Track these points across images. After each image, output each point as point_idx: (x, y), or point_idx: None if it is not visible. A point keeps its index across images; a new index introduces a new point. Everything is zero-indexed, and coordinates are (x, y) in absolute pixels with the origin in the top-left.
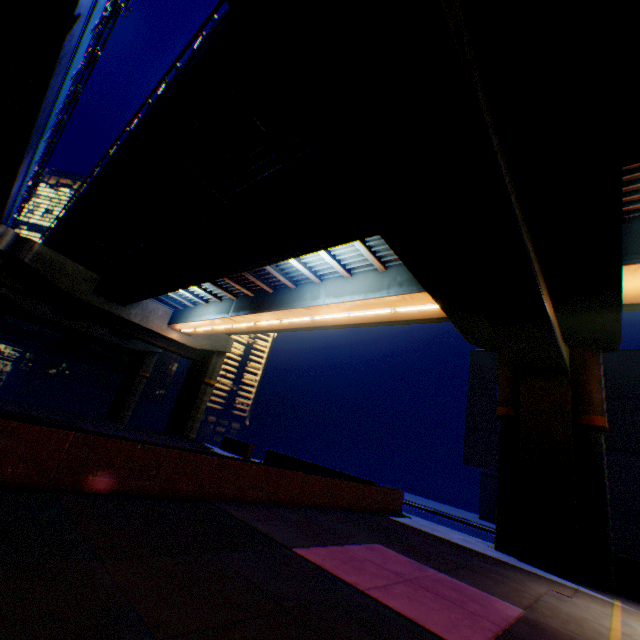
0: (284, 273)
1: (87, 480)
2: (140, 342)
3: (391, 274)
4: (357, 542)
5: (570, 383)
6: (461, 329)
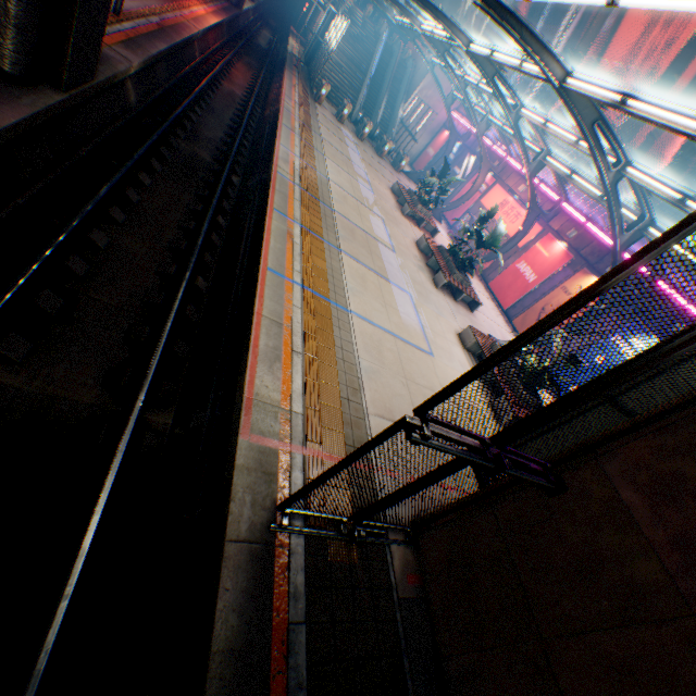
0: None
1: None
2: None
3: None
4: None
5: None
6: None
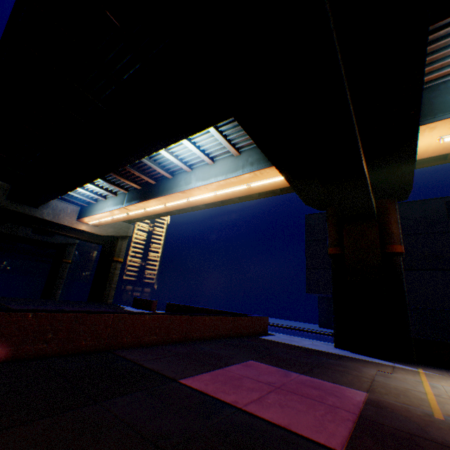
0: (162, 166)
1: None
2: (60, 237)
3: (244, 157)
4: (236, 362)
5: (377, 225)
6: (300, 193)
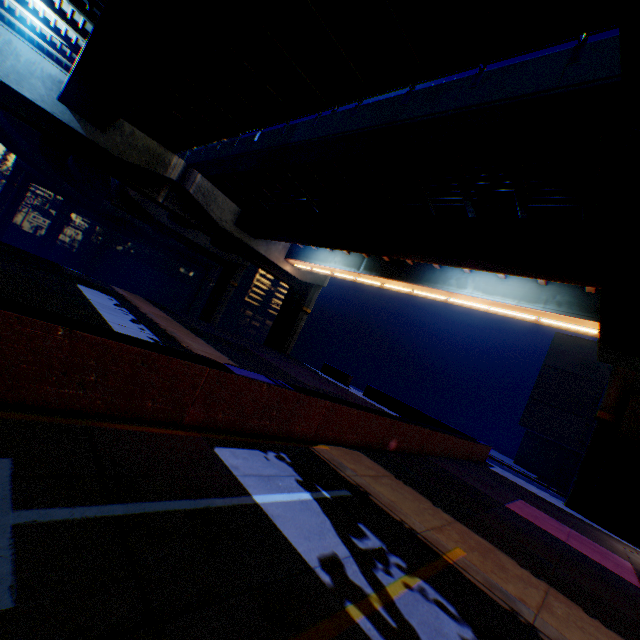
0: None
1: (388, 443)
2: (233, 255)
3: (550, 291)
4: (514, 498)
5: None
6: (601, 354)
